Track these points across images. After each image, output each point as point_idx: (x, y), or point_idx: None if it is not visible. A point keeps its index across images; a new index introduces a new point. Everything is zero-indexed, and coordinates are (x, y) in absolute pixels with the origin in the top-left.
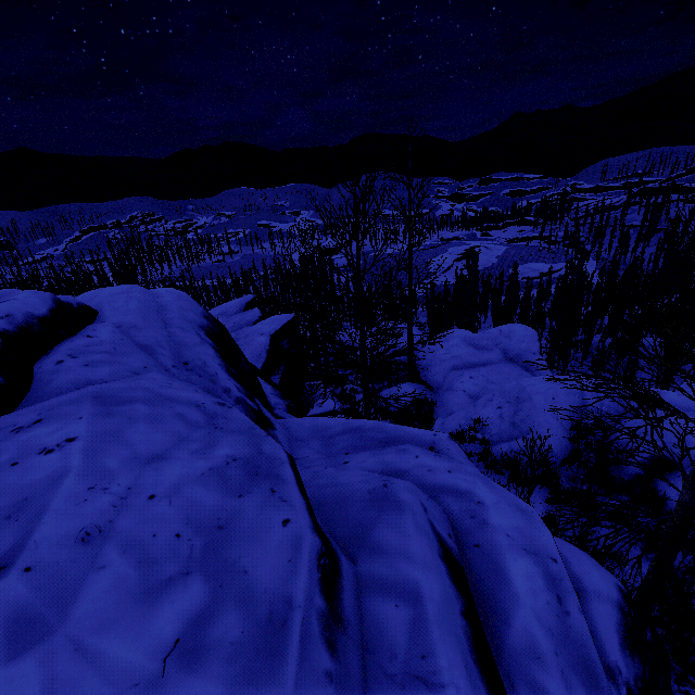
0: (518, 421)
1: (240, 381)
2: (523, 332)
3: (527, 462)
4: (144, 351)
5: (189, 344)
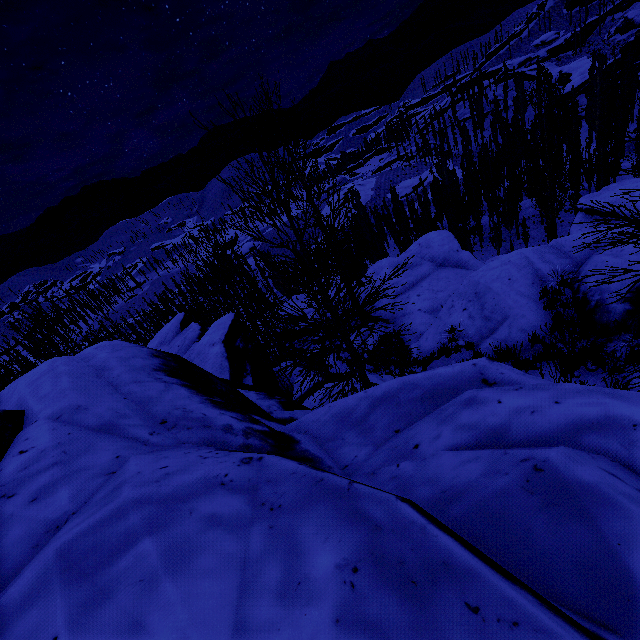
0: (489, 314)
1: (231, 408)
2: (440, 237)
3: (521, 346)
4: (105, 433)
5: (154, 396)
